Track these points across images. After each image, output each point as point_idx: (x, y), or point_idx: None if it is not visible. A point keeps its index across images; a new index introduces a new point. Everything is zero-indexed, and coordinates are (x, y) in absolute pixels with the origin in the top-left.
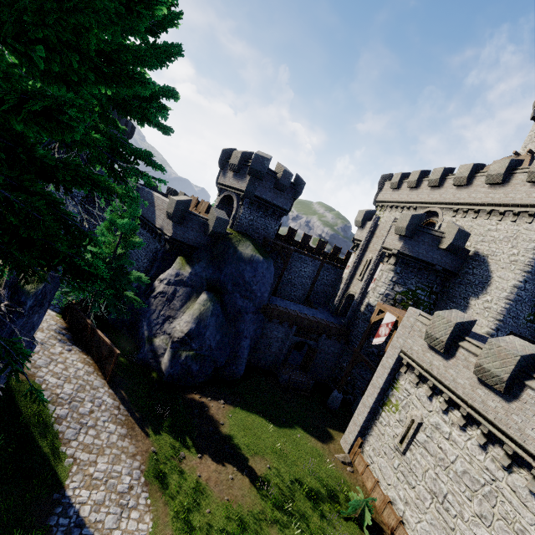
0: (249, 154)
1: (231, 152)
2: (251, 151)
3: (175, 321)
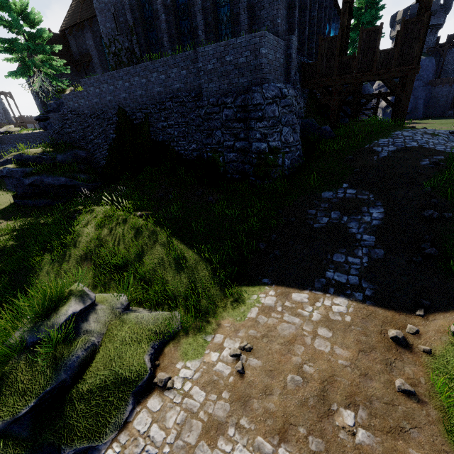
0: (407, 8)
1: (396, 15)
2: (408, 6)
3: (382, 102)
